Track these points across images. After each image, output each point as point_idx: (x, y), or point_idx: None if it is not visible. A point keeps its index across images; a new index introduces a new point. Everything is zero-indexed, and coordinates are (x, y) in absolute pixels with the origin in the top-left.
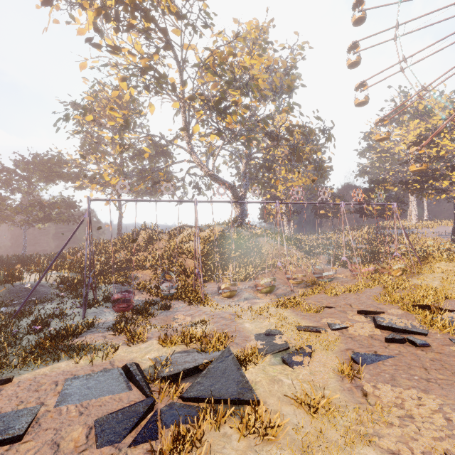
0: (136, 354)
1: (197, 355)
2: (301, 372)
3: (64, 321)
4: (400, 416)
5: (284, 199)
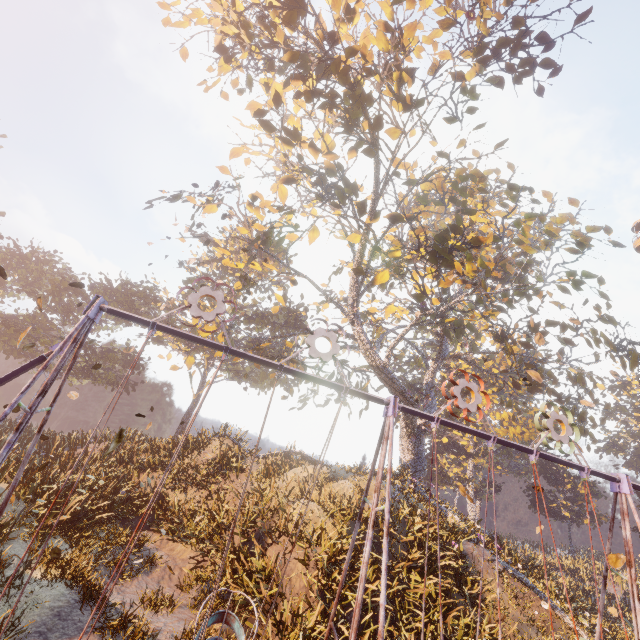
0: None
1: None
2: None
3: None
4: None
5: (474, 454)
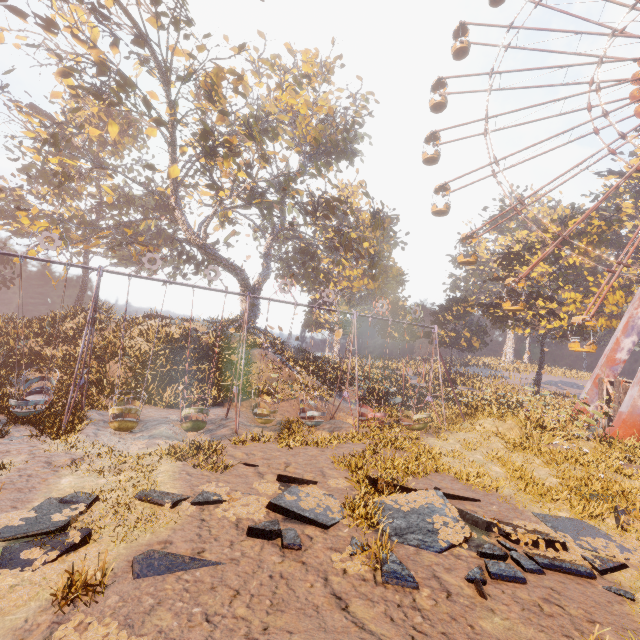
0: None
1: None
2: (1, 583)
3: None
4: None
5: (339, 304)
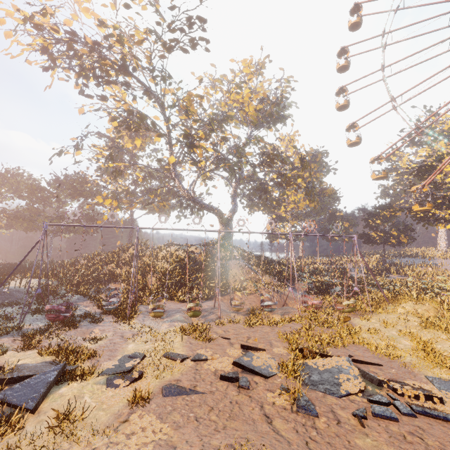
0: (15, 359)
1: (52, 366)
2: (107, 394)
3: (5, 324)
4: (115, 442)
5: (290, 220)
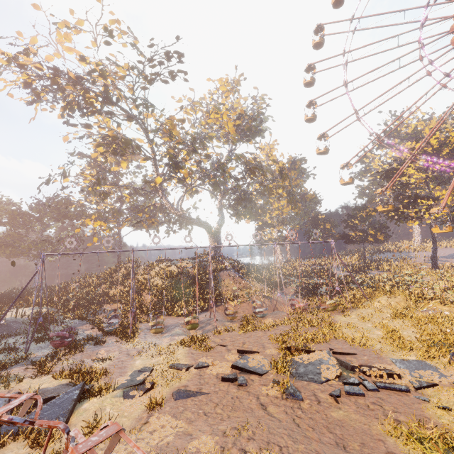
0: (32, 385)
1: (70, 387)
2: (126, 404)
3: (10, 355)
4: (141, 438)
5: (276, 225)
